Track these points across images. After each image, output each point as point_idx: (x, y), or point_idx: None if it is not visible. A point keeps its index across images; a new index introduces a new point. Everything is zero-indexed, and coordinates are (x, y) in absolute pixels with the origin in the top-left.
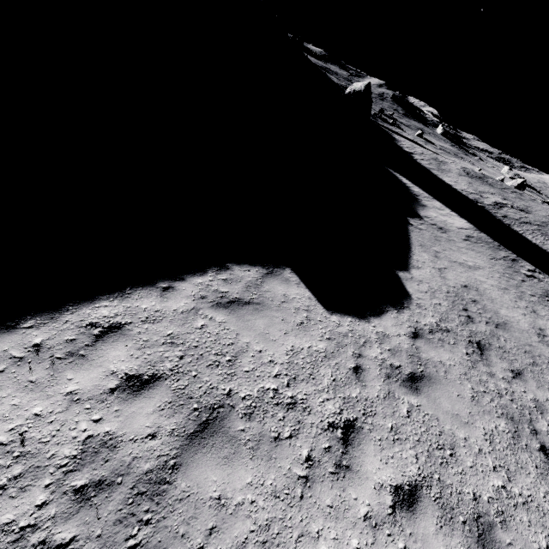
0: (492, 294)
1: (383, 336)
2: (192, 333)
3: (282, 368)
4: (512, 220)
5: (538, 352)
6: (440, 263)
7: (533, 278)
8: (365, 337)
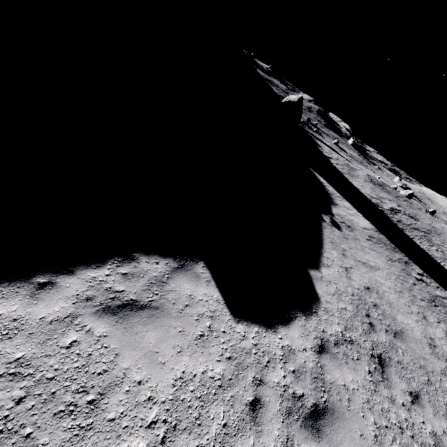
0: (390, 297)
1: (289, 352)
2: (53, 355)
3: (162, 409)
4: (405, 225)
5: (431, 367)
6: (347, 262)
7: (422, 282)
8: (270, 354)
